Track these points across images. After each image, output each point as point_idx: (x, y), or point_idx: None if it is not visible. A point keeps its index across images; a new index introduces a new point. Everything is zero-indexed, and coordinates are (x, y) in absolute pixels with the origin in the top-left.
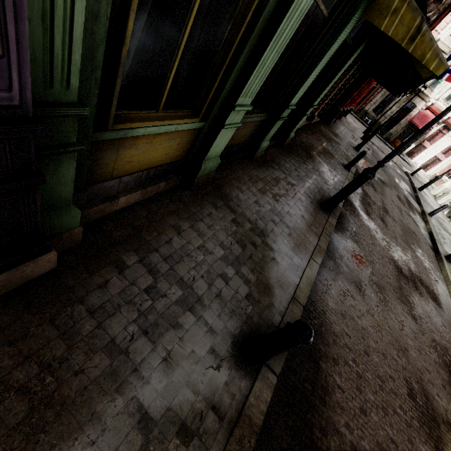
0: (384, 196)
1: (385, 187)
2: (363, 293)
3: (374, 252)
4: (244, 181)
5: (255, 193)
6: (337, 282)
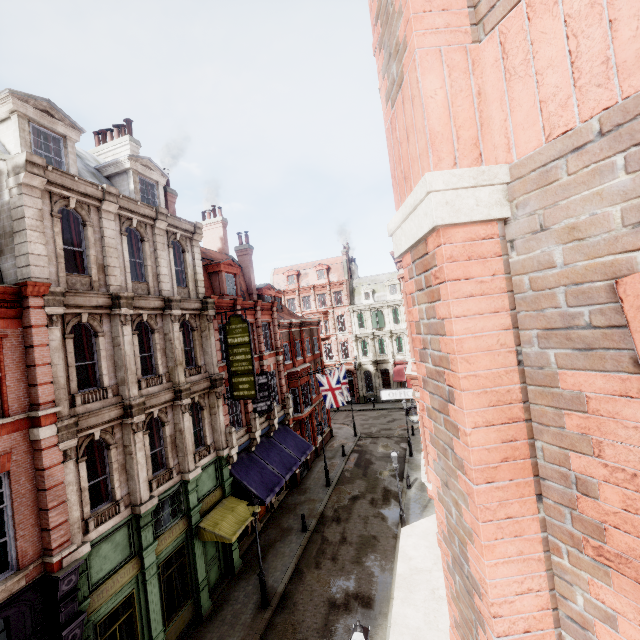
0: (348, 521)
1: (356, 503)
2: None
3: (309, 608)
4: None
5: None
6: None
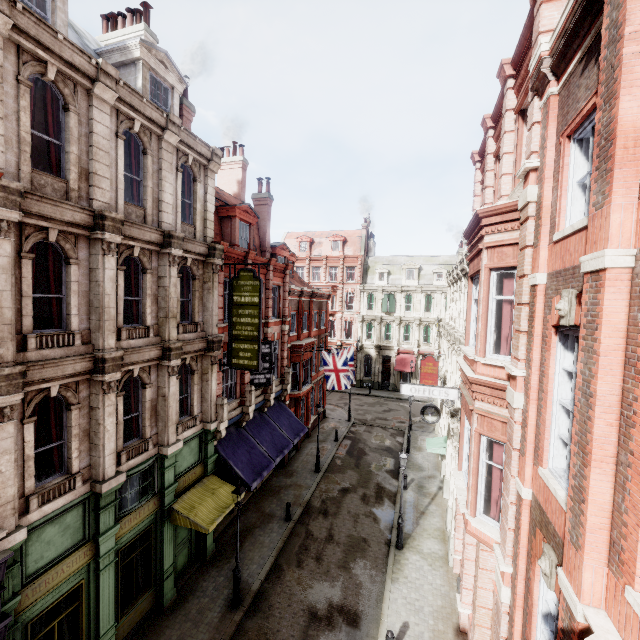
0: (337, 516)
1: (346, 497)
2: None
3: (286, 615)
4: None
5: None
6: None
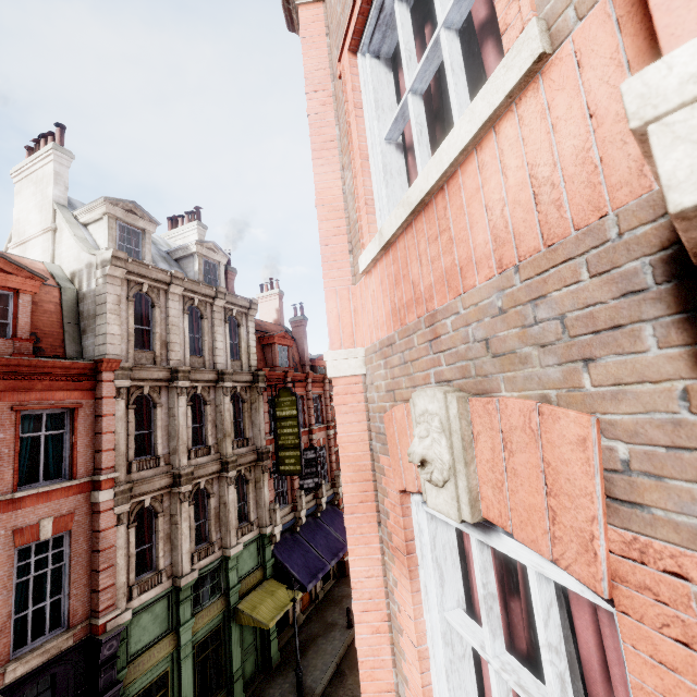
0: None
1: None
2: None
3: None
4: None
5: None
6: None
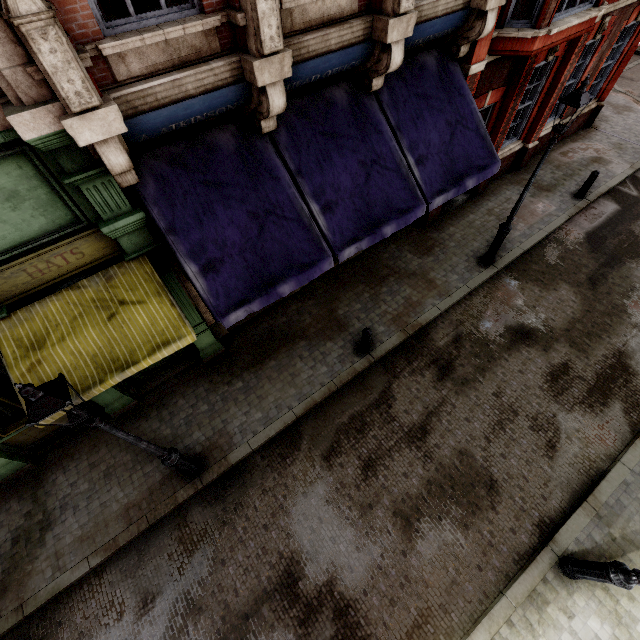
0: (465, 389)
1: (515, 353)
2: (145, 611)
3: (250, 543)
4: (80, 455)
5: (82, 470)
6: (116, 589)
